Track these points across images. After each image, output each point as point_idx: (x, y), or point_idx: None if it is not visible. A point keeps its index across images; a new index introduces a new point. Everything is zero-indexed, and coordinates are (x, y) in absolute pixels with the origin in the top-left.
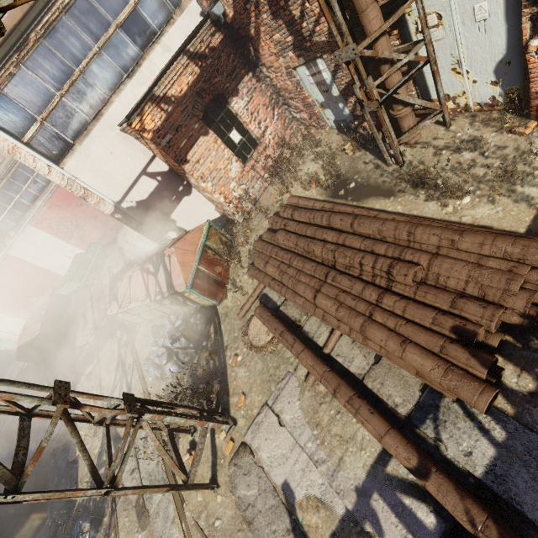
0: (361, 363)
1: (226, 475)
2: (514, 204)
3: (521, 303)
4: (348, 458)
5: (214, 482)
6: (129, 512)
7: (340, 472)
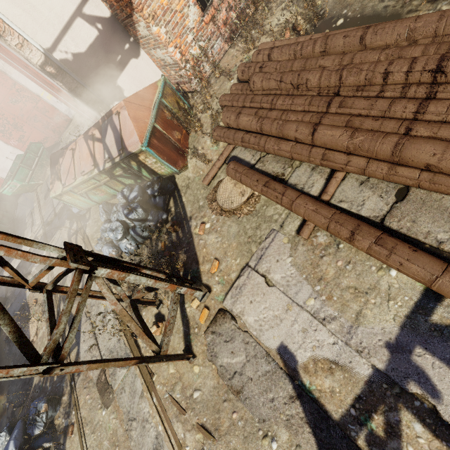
0: (376, 204)
1: (203, 344)
2: None
3: None
4: (370, 311)
5: (189, 352)
6: (90, 389)
7: (360, 327)
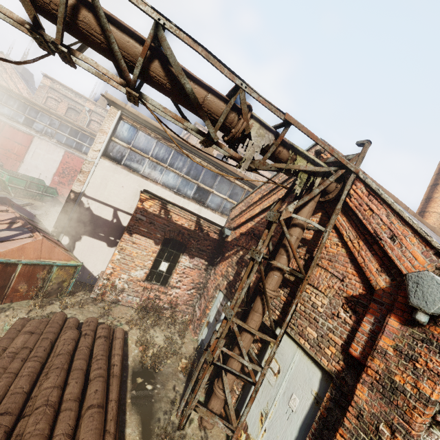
0: None
1: None
2: None
3: None
4: None
5: None
6: None
7: None
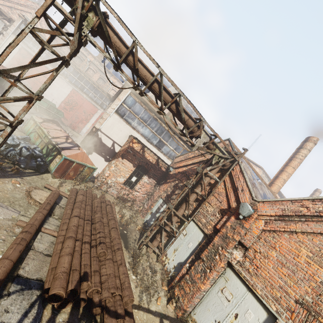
0: (41, 247)
1: None
2: (138, 295)
3: (106, 295)
4: None
5: None
6: None
7: None
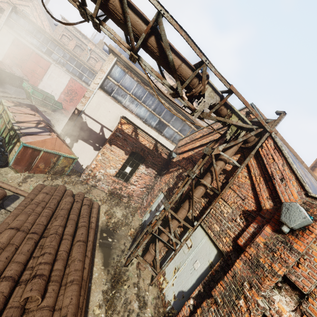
0: None
1: None
2: None
3: None
4: None
5: None
6: None
7: None
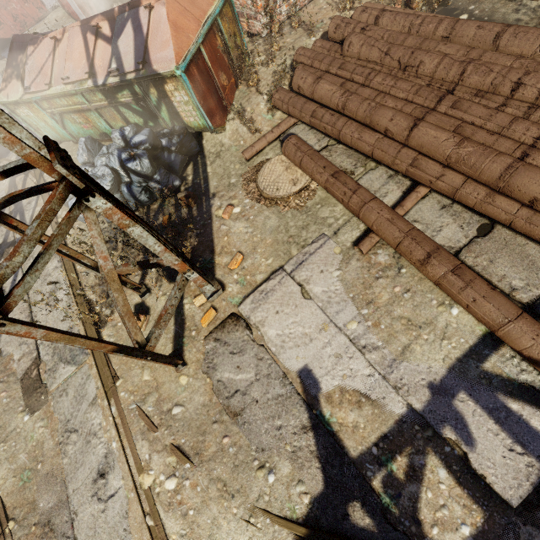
0: (454, 234)
1: (199, 351)
2: None
3: None
4: (419, 347)
5: (179, 358)
6: (9, 385)
7: (404, 362)
